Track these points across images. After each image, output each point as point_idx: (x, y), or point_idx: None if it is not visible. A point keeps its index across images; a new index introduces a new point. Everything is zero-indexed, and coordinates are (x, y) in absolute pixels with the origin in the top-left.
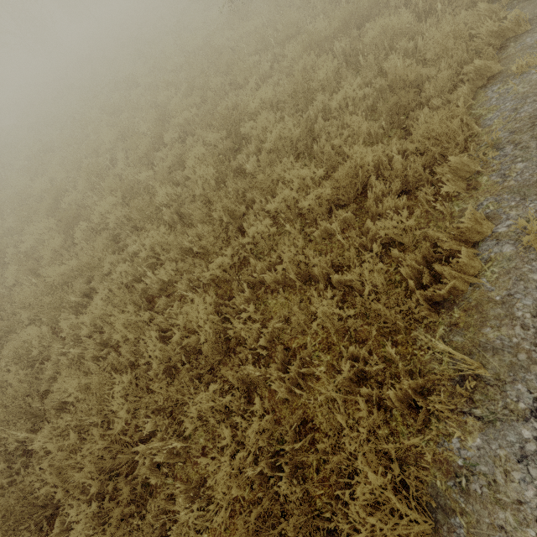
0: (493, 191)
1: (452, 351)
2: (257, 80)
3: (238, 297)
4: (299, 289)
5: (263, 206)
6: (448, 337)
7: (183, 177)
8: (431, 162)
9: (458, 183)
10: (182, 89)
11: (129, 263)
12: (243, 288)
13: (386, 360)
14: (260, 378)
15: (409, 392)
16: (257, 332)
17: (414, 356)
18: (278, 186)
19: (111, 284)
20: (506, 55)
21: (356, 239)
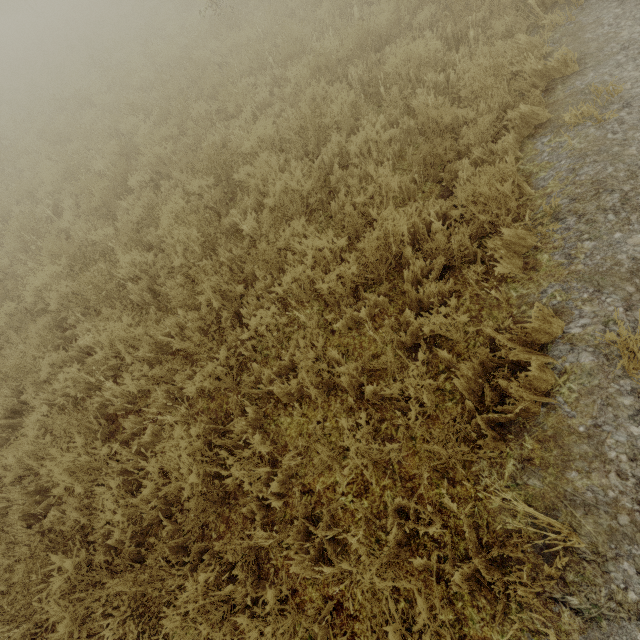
0: (558, 276)
1: (534, 512)
2: (253, 108)
3: (238, 423)
4: (322, 402)
5: (268, 284)
6: (521, 478)
7: (157, 237)
8: (478, 231)
9: (513, 261)
10: (153, 114)
11: (79, 366)
12: (245, 404)
13: (442, 506)
14: (274, 544)
15: (482, 572)
16: (266, 471)
17: (478, 501)
18: (287, 259)
19: (52, 396)
20: (554, 100)
21: (392, 334)
